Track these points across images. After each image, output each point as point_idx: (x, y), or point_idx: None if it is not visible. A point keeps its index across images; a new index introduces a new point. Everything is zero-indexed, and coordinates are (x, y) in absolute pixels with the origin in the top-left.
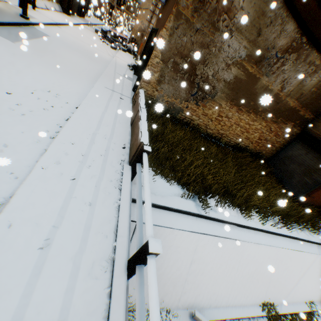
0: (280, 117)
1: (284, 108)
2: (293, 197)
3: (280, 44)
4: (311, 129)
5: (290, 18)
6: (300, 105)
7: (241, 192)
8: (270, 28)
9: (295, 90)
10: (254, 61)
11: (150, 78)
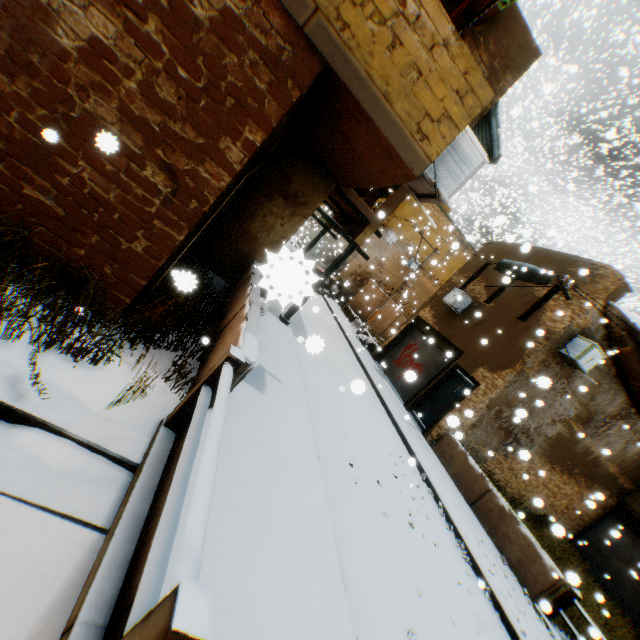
0: (595, 482)
1: (601, 473)
2: (630, 624)
3: (608, 410)
4: (632, 505)
5: (621, 391)
6: (618, 472)
7: (614, 634)
8: (601, 395)
9: (616, 455)
10: (580, 421)
11: (465, 421)
